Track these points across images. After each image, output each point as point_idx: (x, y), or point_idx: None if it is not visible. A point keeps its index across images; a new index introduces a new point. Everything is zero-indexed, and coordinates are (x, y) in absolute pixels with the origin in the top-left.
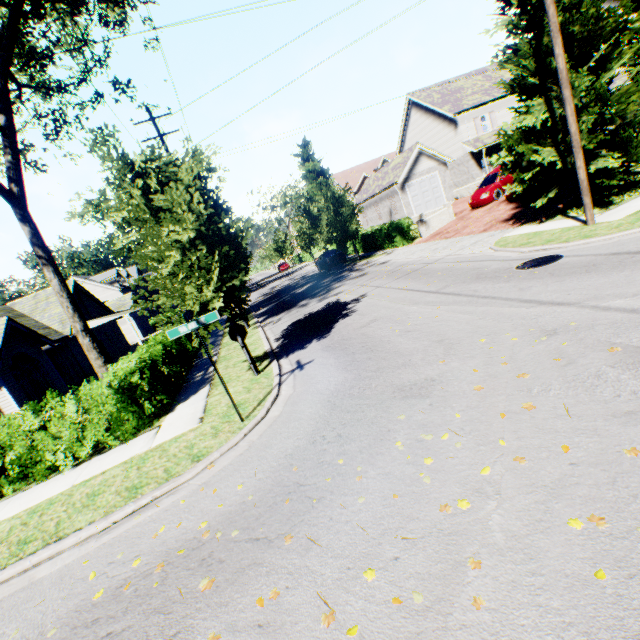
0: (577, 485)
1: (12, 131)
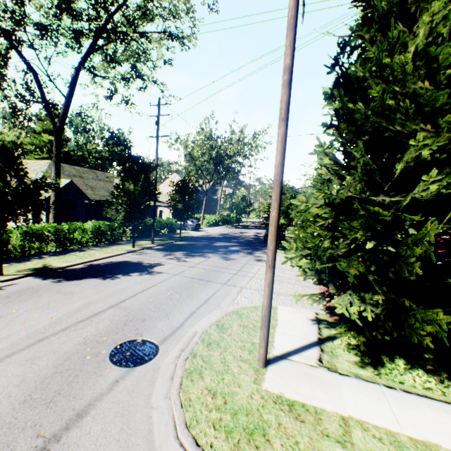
0: None
1: (70, 97)
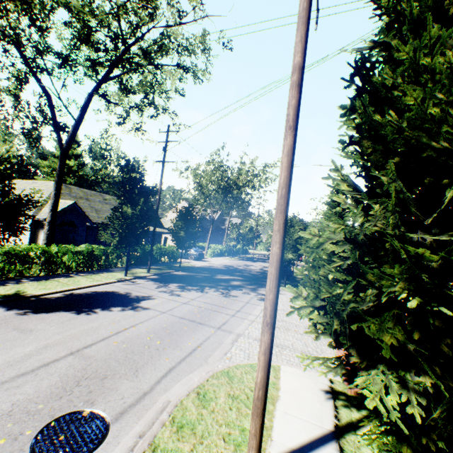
0: None
1: (80, 120)
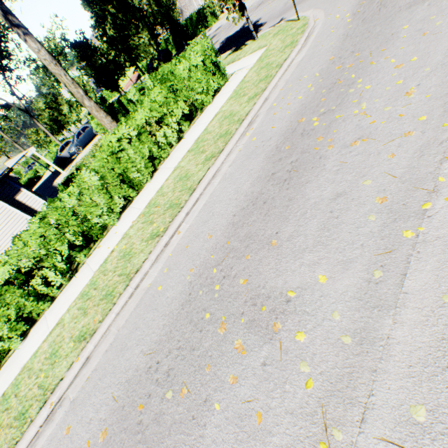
0: None
1: None
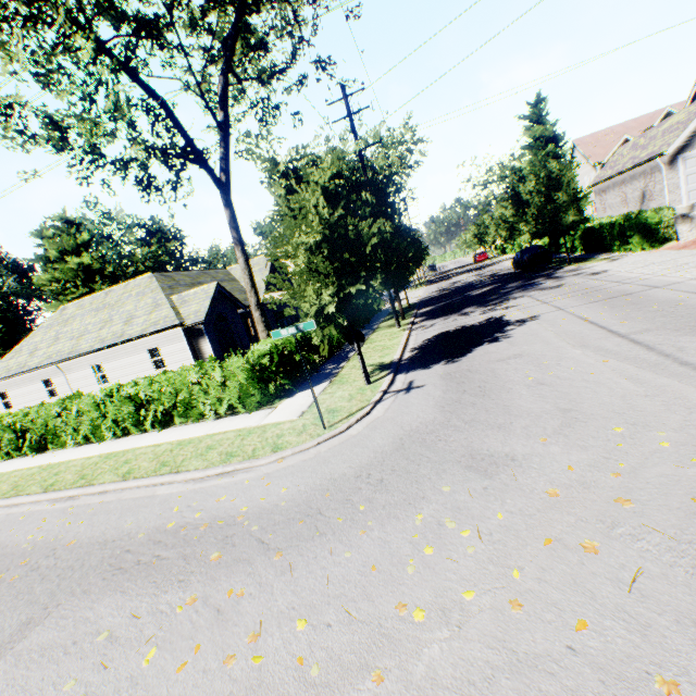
0: (550, 676)
1: (226, 126)
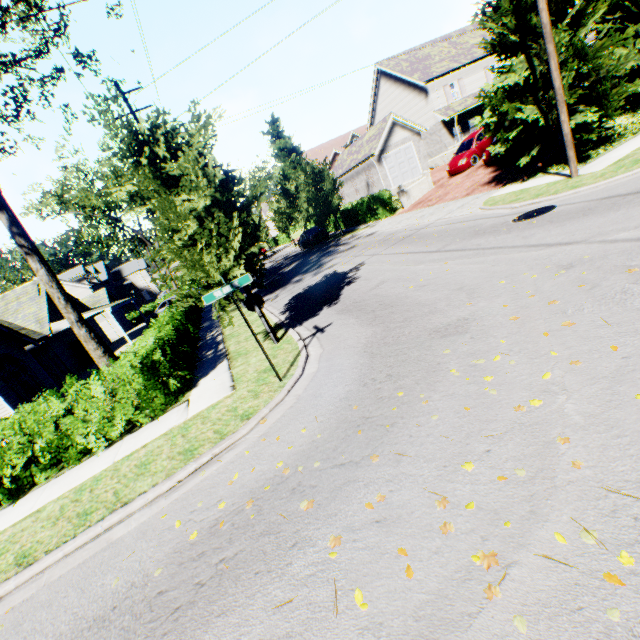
0: (634, 371)
1: None
